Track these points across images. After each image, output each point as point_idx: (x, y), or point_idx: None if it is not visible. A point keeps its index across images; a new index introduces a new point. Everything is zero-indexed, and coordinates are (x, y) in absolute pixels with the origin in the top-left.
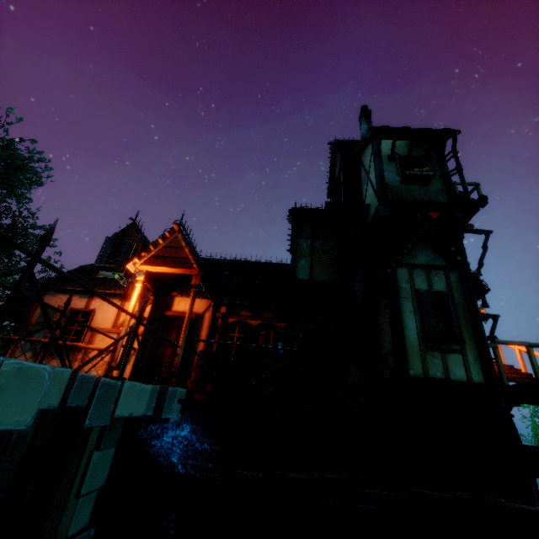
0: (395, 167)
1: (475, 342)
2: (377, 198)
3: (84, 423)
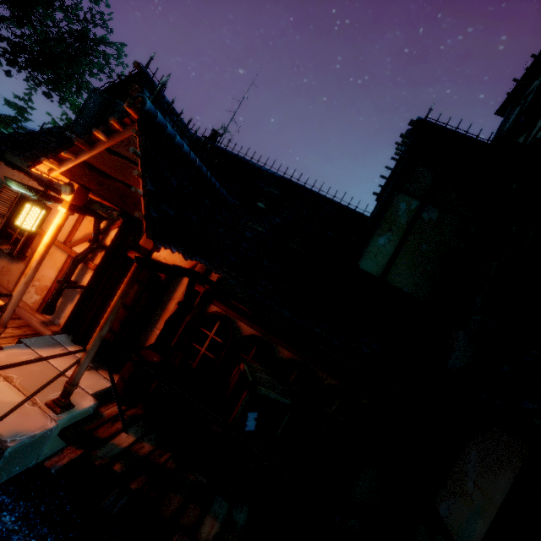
0: None
1: None
2: None
3: None
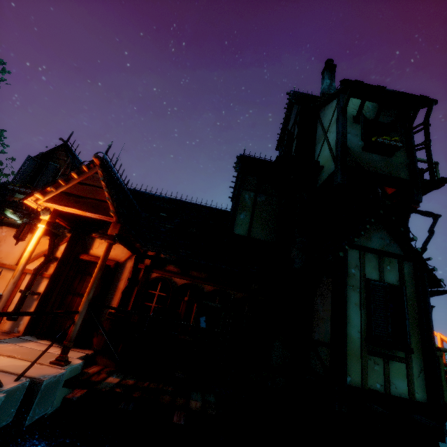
0: (359, 130)
1: (422, 350)
2: (335, 162)
3: None
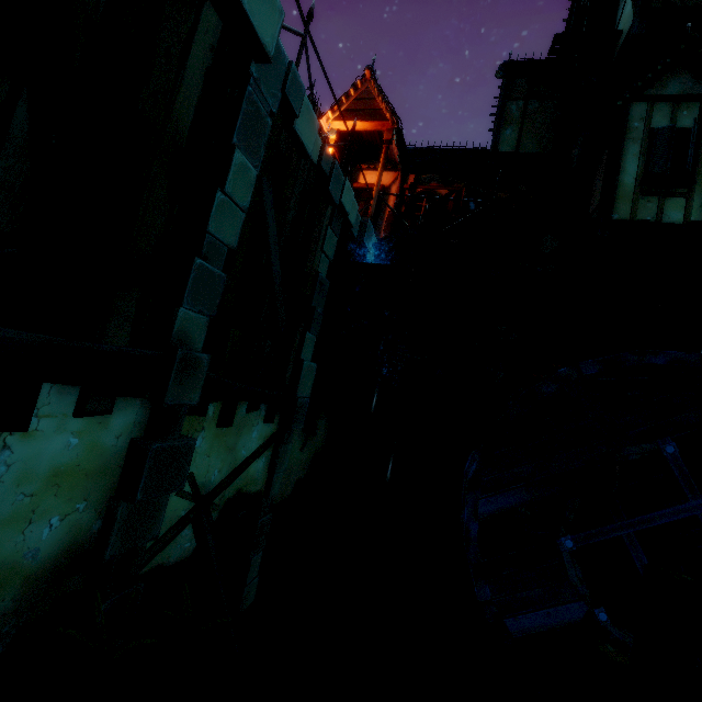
0: None
1: None
2: (634, 11)
3: (329, 187)
